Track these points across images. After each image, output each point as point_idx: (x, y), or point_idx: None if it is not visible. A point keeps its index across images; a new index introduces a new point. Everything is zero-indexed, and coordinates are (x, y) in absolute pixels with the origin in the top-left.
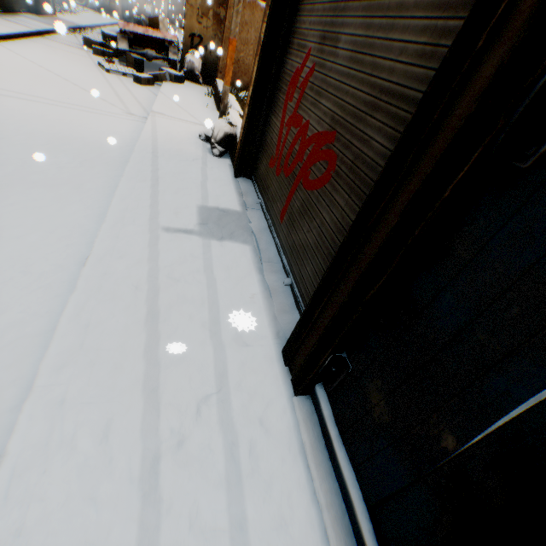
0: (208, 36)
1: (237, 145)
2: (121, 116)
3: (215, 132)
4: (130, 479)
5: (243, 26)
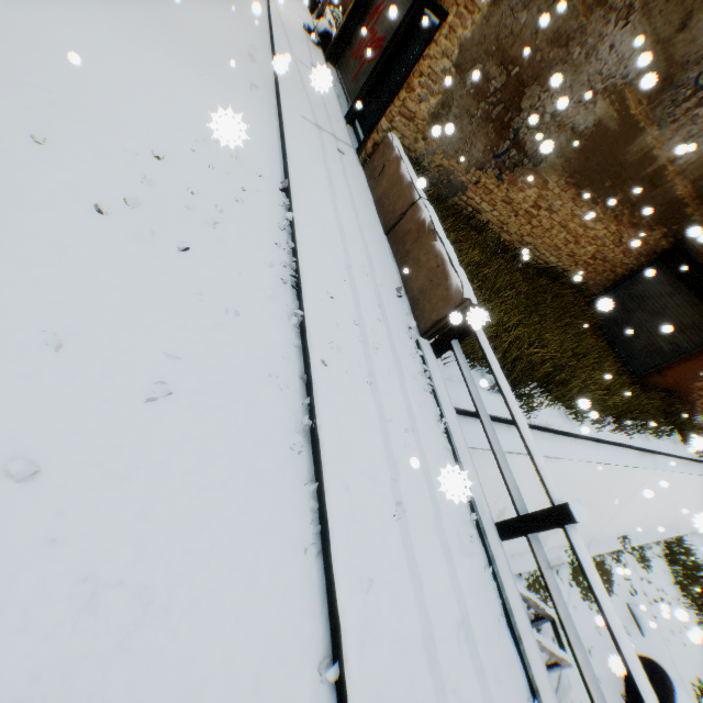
0: None
1: (332, 42)
2: None
3: (319, 28)
4: (307, 103)
5: None
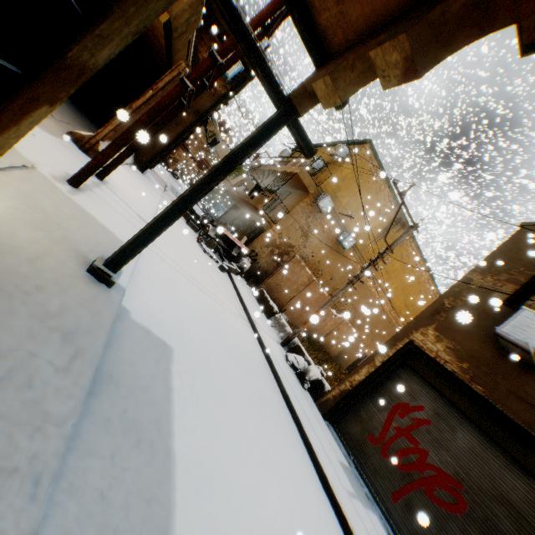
0: (262, 255)
1: (327, 394)
2: (241, 319)
3: (311, 374)
4: None
5: (293, 271)
